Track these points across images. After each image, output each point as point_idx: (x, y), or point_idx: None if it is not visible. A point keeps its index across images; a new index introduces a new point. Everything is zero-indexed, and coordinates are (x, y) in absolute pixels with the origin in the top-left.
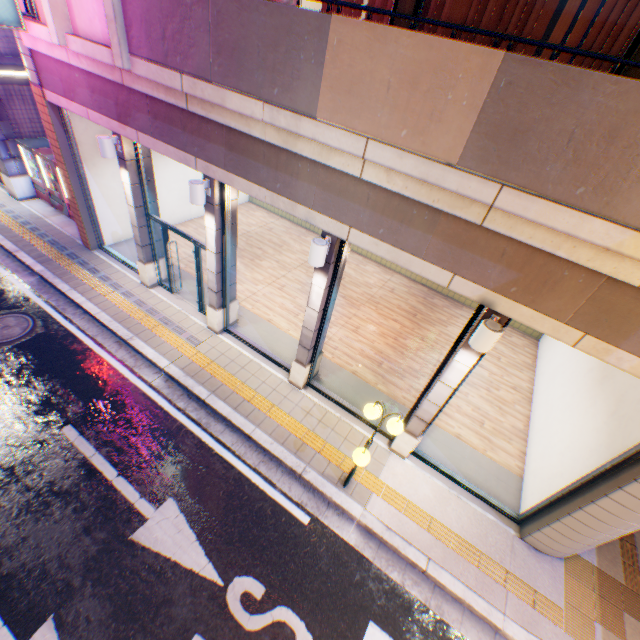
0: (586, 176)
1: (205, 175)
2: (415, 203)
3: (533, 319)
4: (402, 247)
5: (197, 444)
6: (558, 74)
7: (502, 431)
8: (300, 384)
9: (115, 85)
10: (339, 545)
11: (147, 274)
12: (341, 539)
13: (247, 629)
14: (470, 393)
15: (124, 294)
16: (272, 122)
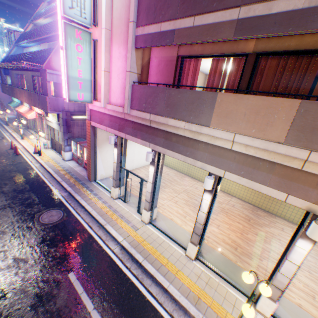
0: None
1: (152, 149)
2: (260, 159)
3: None
4: (254, 180)
5: (136, 291)
6: None
7: None
8: (192, 257)
9: (120, 118)
10: None
11: (115, 192)
12: None
13: None
14: (298, 272)
15: (103, 202)
16: (188, 128)
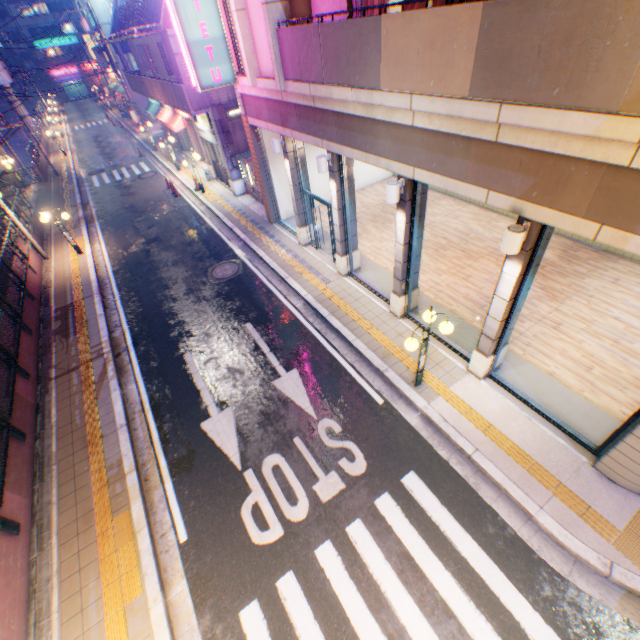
0: (557, 78)
1: (327, 151)
2: (452, 136)
3: (555, 219)
4: (449, 176)
5: (316, 344)
6: (519, 6)
7: (617, 380)
8: (397, 313)
9: (279, 103)
10: (401, 422)
11: (301, 236)
12: (404, 419)
13: (326, 444)
14: (587, 342)
15: (287, 251)
16: (357, 101)
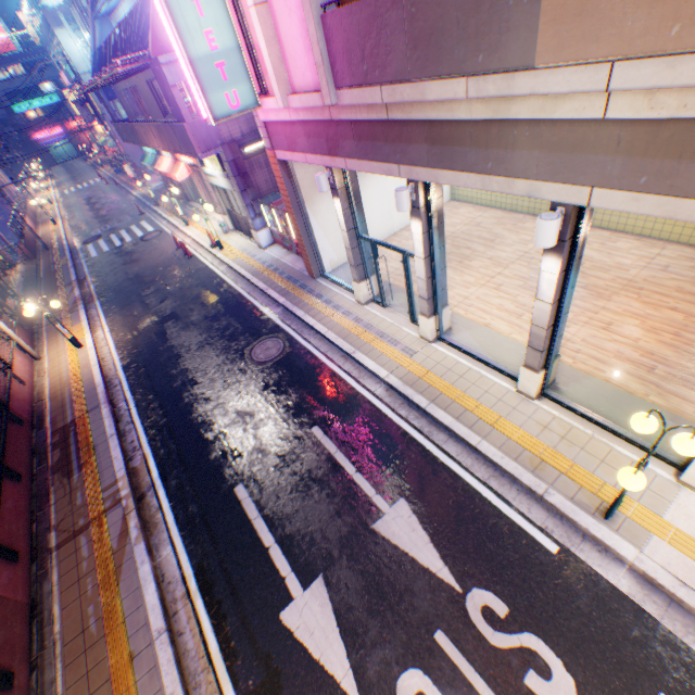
0: None
1: (408, 180)
2: None
3: None
4: (681, 193)
5: (421, 451)
6: None
7: None
8: (531, 394)
9: (324, 124)
10: (602, 587)
11: (360, 292)
12: (605, 581)
13: (490, 643)
14: None
15: (343, 313)
16: (477, 95)
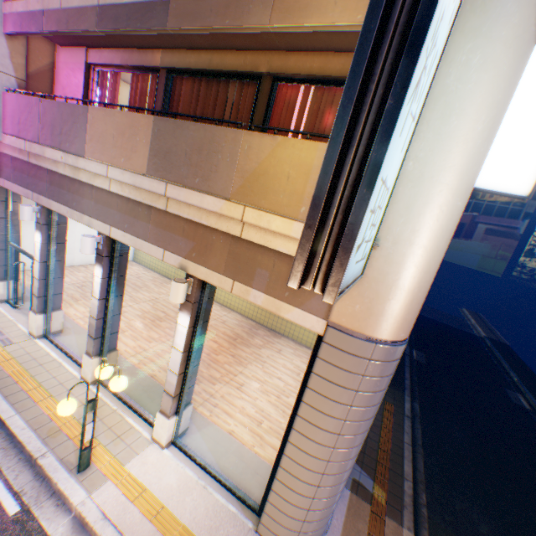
0: (198, 172)
1: (38, 203)
2: (140, 204)
3: (208, 275)
4: (138, 235)
5: None
6: (175, 124)
7: (279, 429)
8: (89, 378)
9: None
10: None
11: None
12: (44, 533)
13: None
14: (261, 397)
15: None
16: (67, 162)
